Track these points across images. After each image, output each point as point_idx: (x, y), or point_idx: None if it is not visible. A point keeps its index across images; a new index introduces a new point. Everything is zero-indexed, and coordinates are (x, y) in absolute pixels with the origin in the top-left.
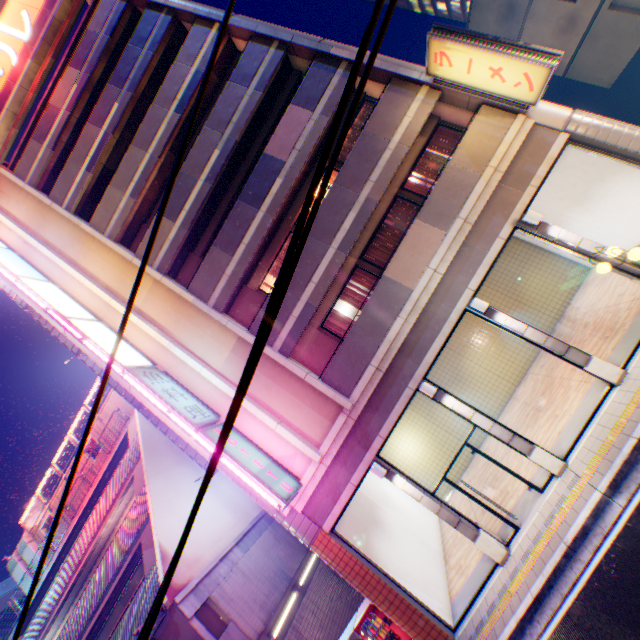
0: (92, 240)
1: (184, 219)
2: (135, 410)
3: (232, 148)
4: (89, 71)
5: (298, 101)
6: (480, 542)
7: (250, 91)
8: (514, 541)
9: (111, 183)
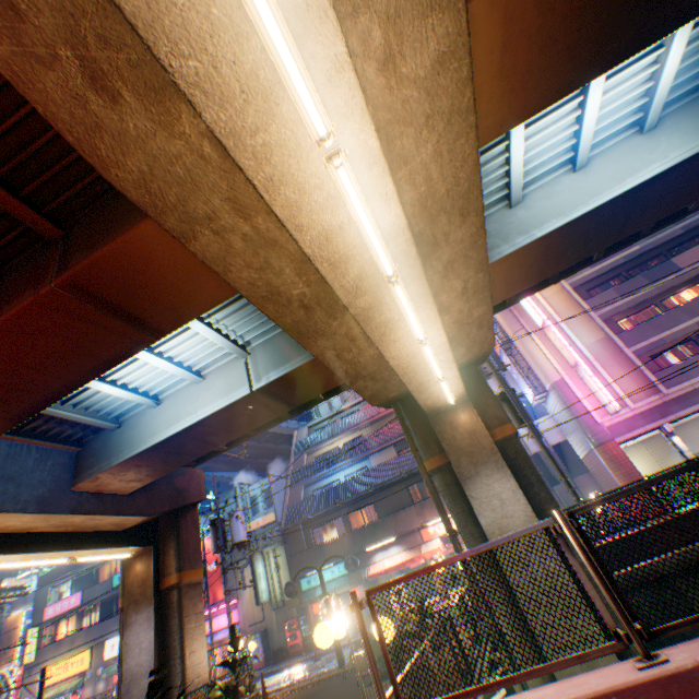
0: None
1: (597, 269)
2: None
3: (647, 249)
4: None
5: None
6: None
7: (674, 228)
8: None
9: None
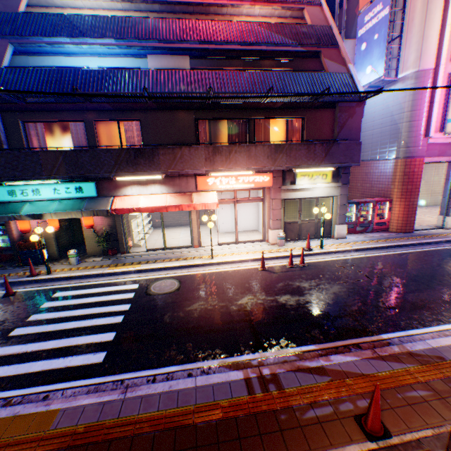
0: None
1: None
2: None
3: None
4: None
5: None
6: (450, 218)
7: None
8: None
9: None
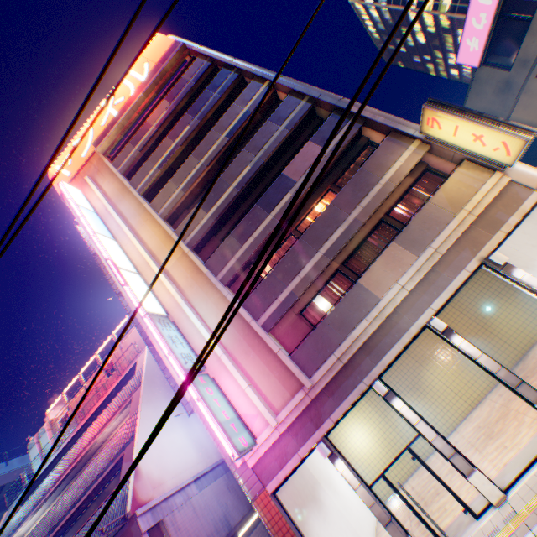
0: (149, 215)
1: (214, 211)
2: (146, 346)
3: (259, 166)
4: (176, 103)
5: (315, 139)
6: None
7: (281, 128)
8: None
9: (171, 179)
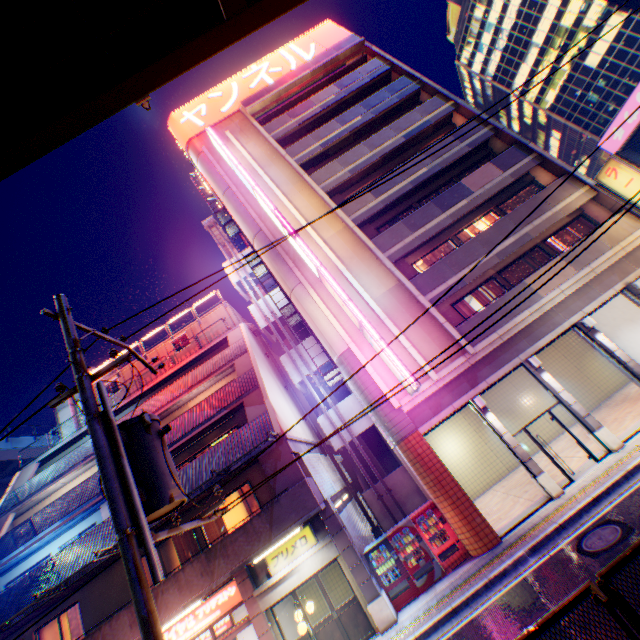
0: (304, 187)
1: (384, 199)
2: (239, 324)
3: (436, 171)
4: (347, 93)
5: (494, 163)
6: (543, 477)
7: (461, 145)
8: (568, 486)
9: (336, 159)
